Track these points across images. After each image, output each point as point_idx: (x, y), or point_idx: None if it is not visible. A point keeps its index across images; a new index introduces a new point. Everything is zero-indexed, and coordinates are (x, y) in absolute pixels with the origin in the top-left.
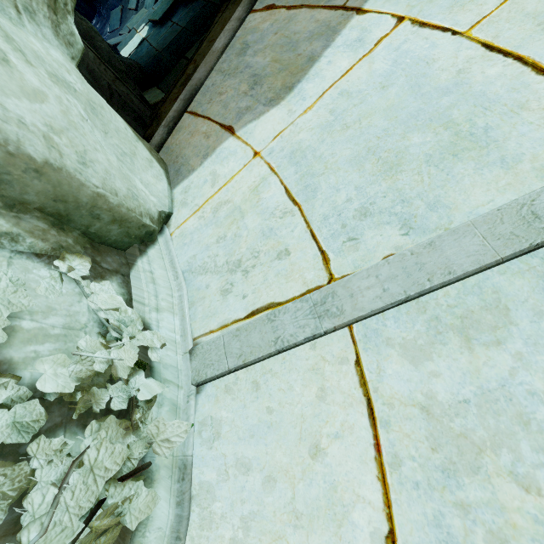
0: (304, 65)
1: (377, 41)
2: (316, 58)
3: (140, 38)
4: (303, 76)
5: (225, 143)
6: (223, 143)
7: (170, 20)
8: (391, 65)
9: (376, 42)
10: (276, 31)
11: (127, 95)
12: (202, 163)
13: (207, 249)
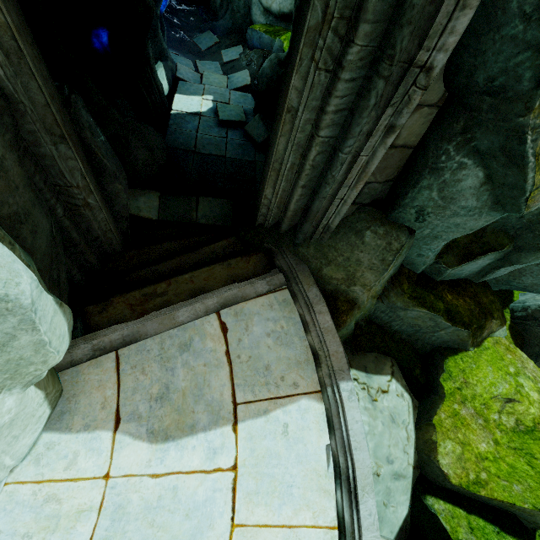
0: (187, 427)
1: (217, 468)
2: (195, 431)
3: (198, 109)
4: (179, 437)
5: (105, 433)
6: (104, 430)
7: (227, 130)
8: (203, 500)
9: (216, 468)
10: (207, 362)
11: (110, 239)
12: (80, 432)
13: (13, 536)
